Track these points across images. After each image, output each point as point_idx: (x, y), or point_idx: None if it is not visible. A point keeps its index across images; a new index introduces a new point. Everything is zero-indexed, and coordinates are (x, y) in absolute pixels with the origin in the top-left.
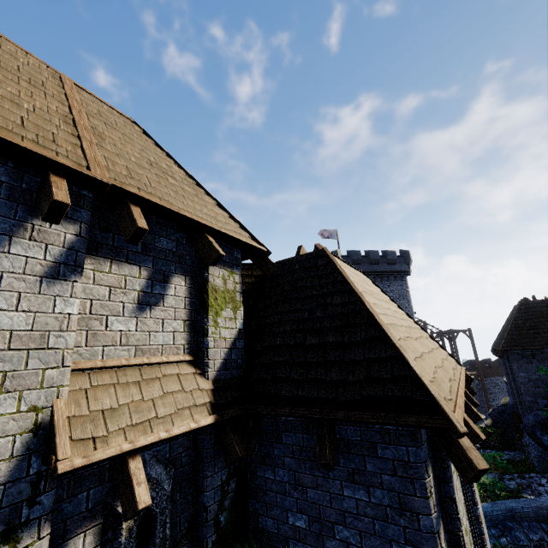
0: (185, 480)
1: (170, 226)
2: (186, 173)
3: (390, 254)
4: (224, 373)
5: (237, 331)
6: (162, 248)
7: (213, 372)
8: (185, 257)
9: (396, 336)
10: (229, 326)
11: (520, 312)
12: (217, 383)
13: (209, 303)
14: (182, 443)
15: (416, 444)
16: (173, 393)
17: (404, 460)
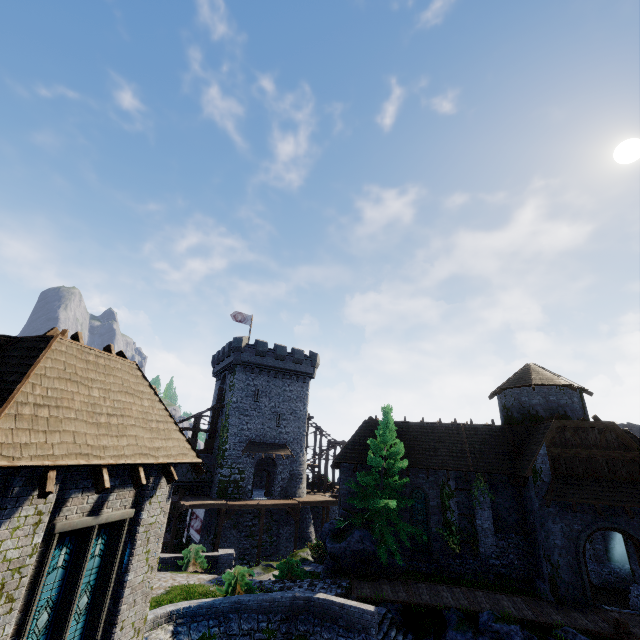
0: None
1: None
2: None
3: (297, 353)
4: None
5: None
6: None
7: None
8: None
9: (26, 411)
10: None
11: (361, 429)
12: None
13: None
14: None
15: None
16: None
17: None
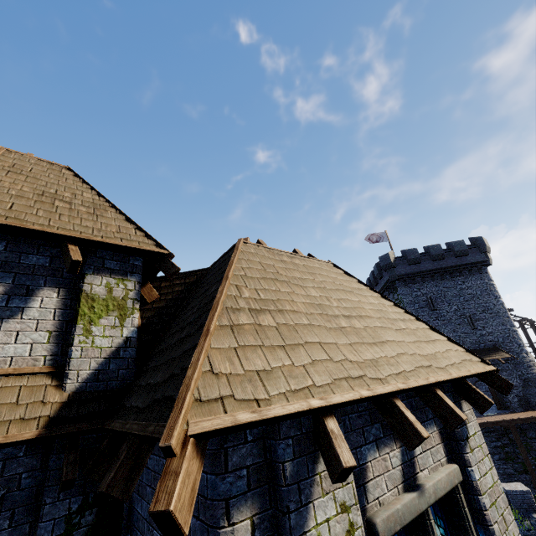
0: (22, 506)
1: (46, 244)
2: (103, 198)
3: (456, 245)
4: (94, 385)
5: (124, 340)
6: (29, 265)
7: (75, 383)
8: (62, 270)
9: (243, 320)
10: (109, 334)
11: None
12: (76, 395)
13: (80, 312)
14: (25, 462)
15: (215, 471)
16: (2, 405)
17: (204, 494)
